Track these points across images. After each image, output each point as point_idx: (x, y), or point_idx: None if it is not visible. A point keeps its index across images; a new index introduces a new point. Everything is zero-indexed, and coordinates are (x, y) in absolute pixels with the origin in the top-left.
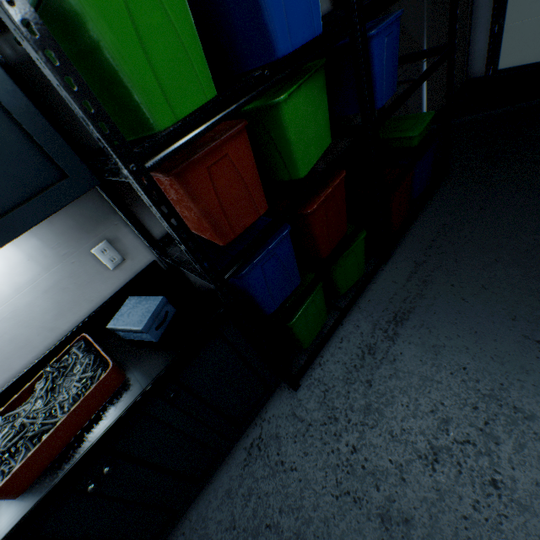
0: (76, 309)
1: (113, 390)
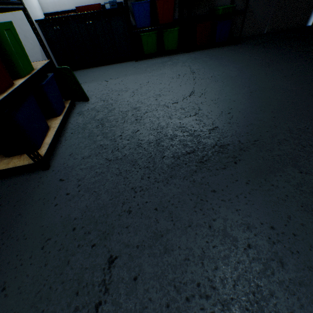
0: (101, 0)
1: (98, 9)
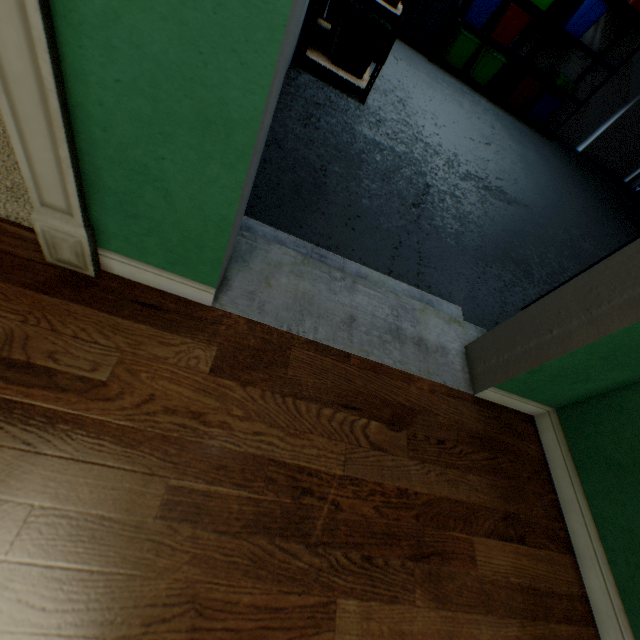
0: None
1: None
